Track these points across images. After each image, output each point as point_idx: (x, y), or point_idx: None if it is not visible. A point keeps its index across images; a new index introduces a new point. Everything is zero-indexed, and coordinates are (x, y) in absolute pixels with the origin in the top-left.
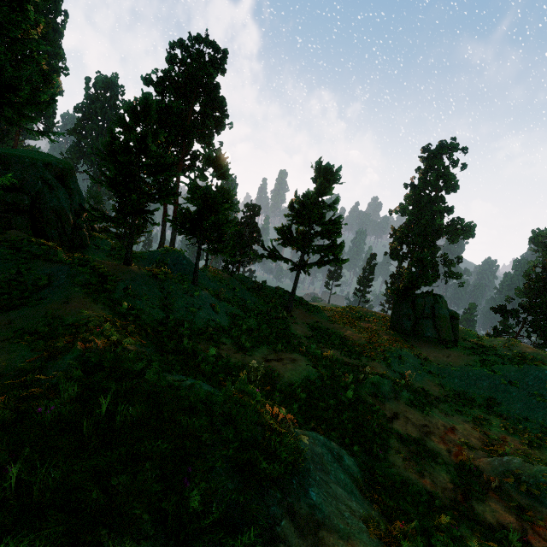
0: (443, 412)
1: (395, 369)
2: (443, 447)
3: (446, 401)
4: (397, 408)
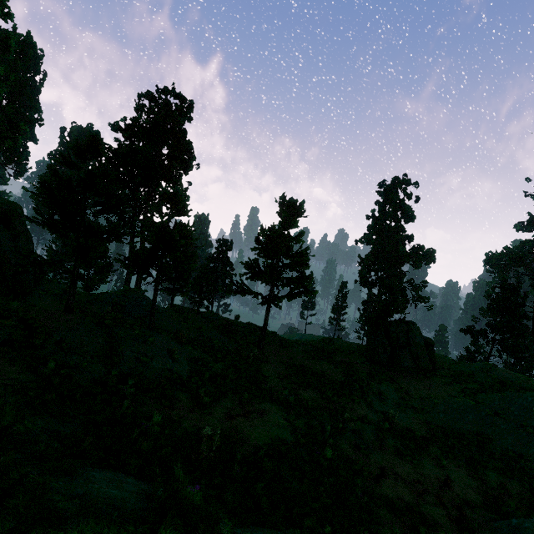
0: (433, 457)
1: (376, 408)
2: (441, 511)
3: (435, 442)
4: (384, 460)
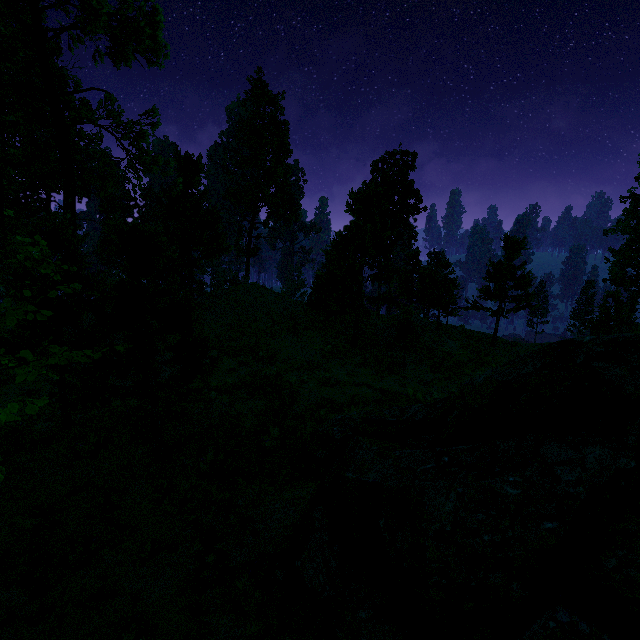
0: None
1: None
2: None
3: None
4: None
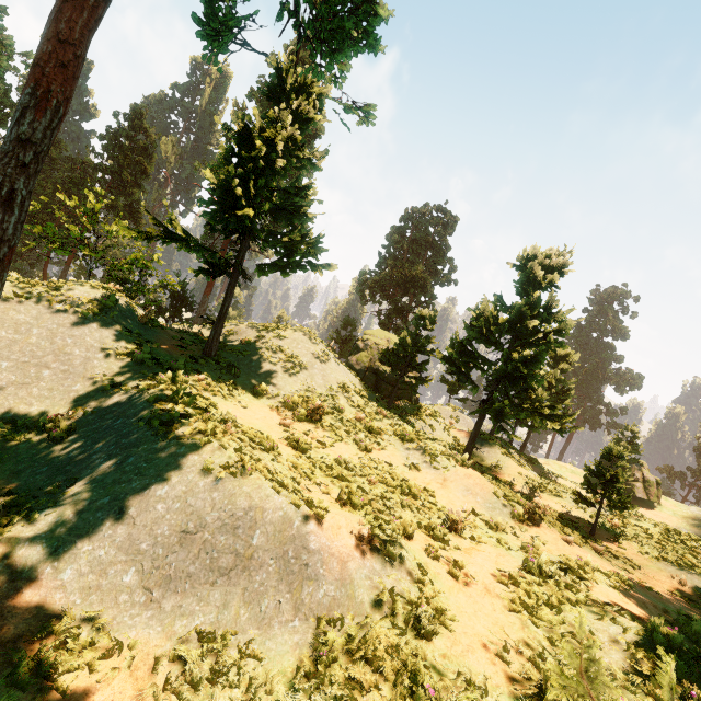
0: None
1: None
2: None
3: None
4: None
